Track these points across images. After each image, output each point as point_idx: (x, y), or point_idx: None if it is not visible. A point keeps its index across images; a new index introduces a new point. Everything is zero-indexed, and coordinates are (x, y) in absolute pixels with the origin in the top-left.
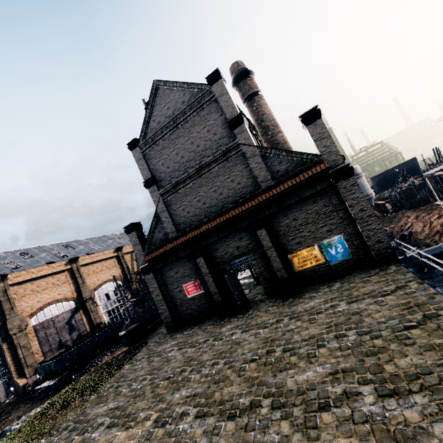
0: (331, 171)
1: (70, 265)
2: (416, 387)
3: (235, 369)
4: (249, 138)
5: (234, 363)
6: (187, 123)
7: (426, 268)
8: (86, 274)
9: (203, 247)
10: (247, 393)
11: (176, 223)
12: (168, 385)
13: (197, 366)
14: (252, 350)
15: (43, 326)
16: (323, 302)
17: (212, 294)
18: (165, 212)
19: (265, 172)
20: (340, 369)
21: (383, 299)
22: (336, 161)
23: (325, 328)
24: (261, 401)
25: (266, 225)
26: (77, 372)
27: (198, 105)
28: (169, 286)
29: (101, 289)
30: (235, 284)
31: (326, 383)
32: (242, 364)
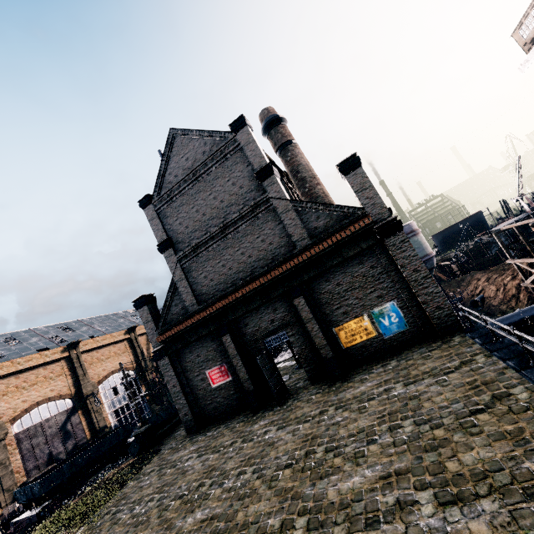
0: (377, 226)
1: (68, 352)
2: (484, 489)
3: (266, 479)
4: (281, 190)
5: (265, 471)
6: (208, 176)
7: (494, 337)
8: (88, 363)
9: (230, 322)
10: (278, 511)
11: (196, 293)
12: (180, 506)
13: (219, 478)
14: (289, 452)
15: (28, 434)
16: (376, 386)
17: (242, 381)
18: (184, 281)
19: (301, 229)
20: (393, 471)
21: (446, 378)
22: (382, 215)
23: (377, 418)
24: (294, 520)
25: (304, 293)
26: (69, 496)
27: (221, 155)
28: (189, 373)
29: (107, 382)
30: (270, 367)
31: (375, 490)
32: (275, 471)
